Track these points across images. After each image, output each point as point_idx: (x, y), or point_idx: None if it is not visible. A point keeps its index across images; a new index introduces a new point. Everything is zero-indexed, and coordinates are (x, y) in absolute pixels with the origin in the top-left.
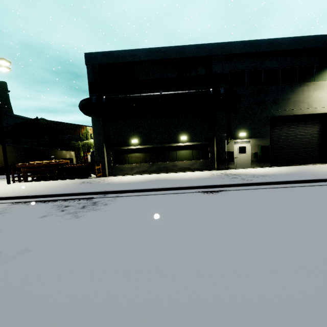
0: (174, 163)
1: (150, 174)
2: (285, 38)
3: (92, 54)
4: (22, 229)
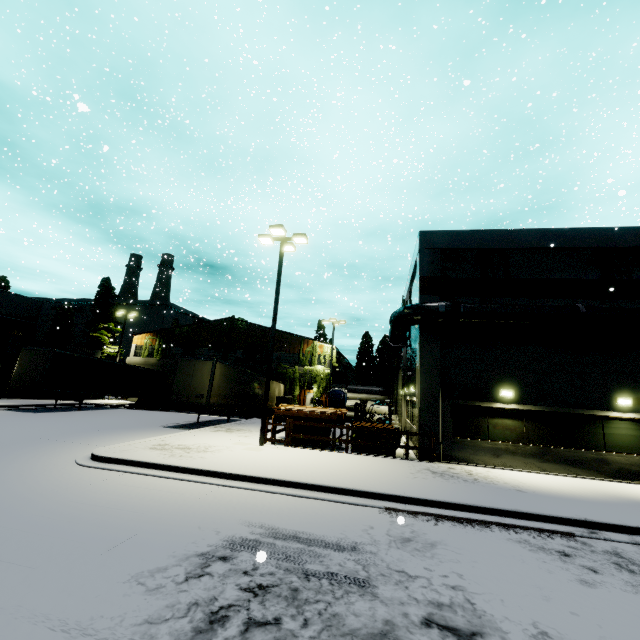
0: (601, 455)
1: (562, 477)
2: None
3: (433, 234)
4: (636, 625)
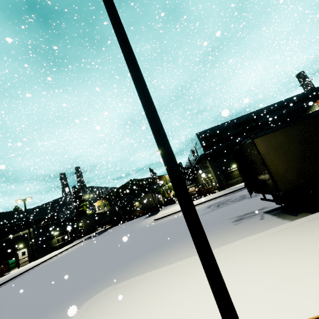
0: None
1: None
2: (287, 98)
3: (199, 133)
4: None
